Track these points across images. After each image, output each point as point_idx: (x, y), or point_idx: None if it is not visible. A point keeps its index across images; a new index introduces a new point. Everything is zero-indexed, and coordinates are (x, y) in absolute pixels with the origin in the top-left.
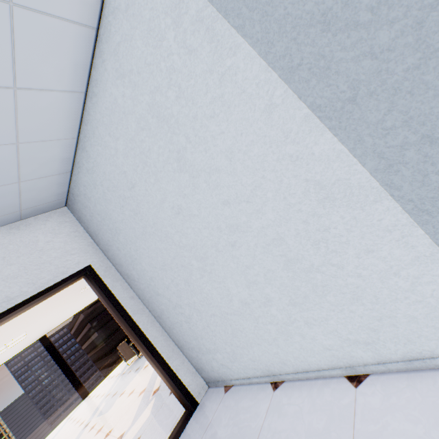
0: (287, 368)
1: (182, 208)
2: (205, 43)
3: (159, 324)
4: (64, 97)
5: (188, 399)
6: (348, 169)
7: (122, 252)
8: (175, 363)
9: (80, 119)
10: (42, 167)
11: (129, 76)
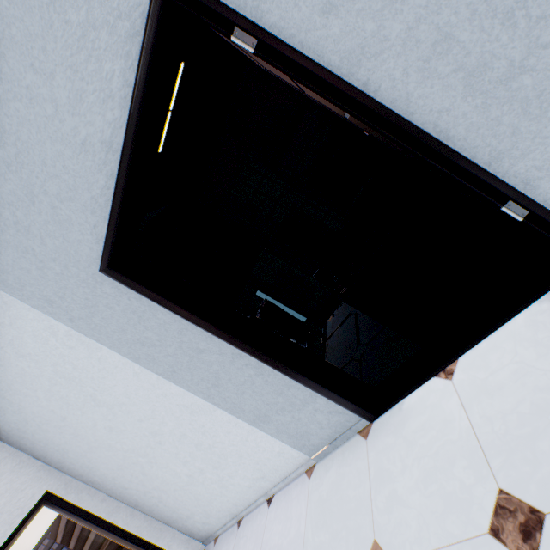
0: (240, 507)
1: (113, 427)
2: (79, 344)
3: (140, 512)
4: None
5: None
6: (193, 398)
7: (77, 465)
8: (166, 540)
9: None
10: None
11: (29, 356)
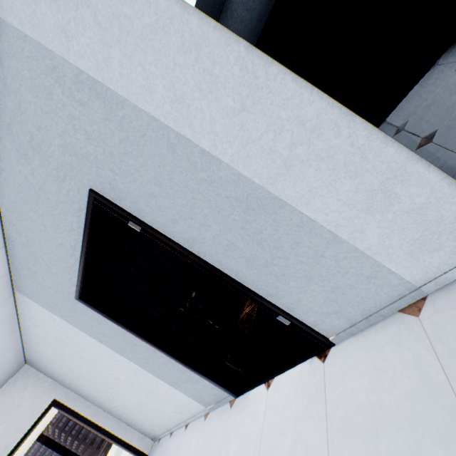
0: (171, 425)
1: (91, 370)
2: (68, 327)
3: (113, 416)
4: (8, 338)
5: (140, 455)
6: (135, 365)
7: (73, 384)
8: (128, 436)
9: (20, 334)
10: (5, 364)
11: (40, 327)
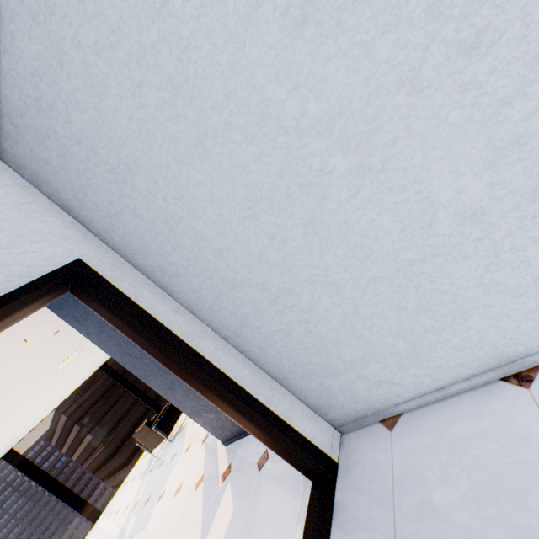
0: None
1: None
2: None
3: (236, 350)
4: None
5: (321, 461)
6: None
7: (145, 217)
8: (281, 407)
9: None
10: None
11: None
